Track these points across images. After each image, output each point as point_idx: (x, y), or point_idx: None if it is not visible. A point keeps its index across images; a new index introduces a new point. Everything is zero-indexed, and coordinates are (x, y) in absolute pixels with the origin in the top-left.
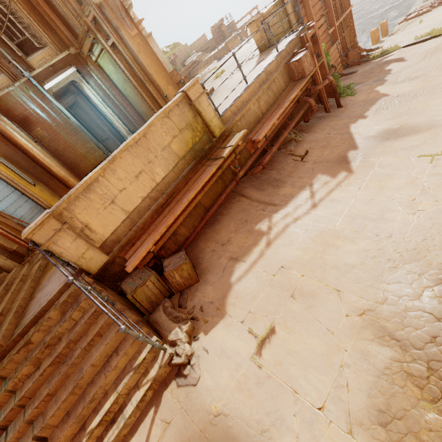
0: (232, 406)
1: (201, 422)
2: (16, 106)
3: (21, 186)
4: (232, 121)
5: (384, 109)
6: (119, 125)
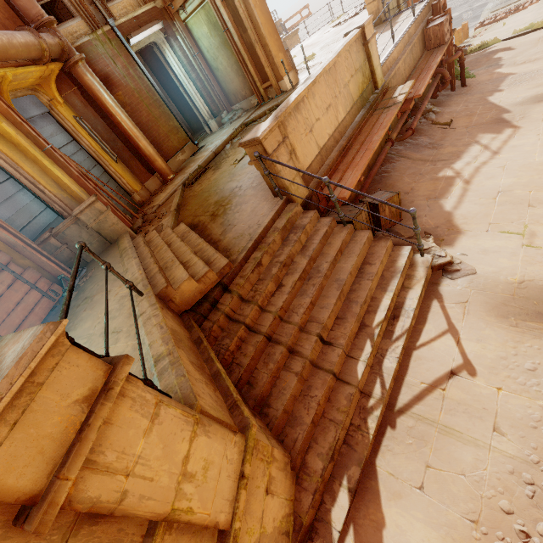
0: (532, 275)
1: (506, 290)
2: (97, 59)
3: (103, 160)
4: (389, 76)
5: (518, 83)
6: (200, 105)
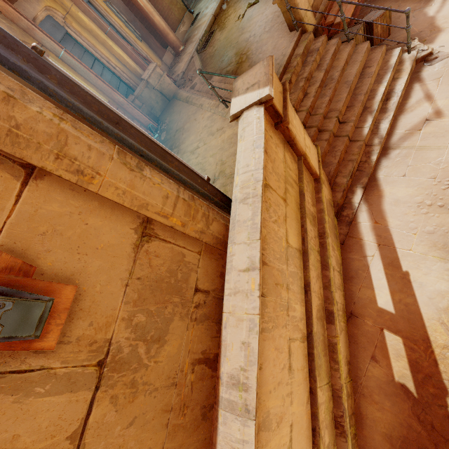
0: None
1: None
2: None
3: (132, 40)
4: None
5: None
6: None
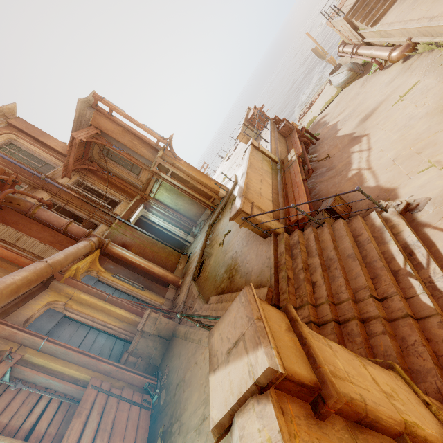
0: None
1: None
2: (116, 238)
3: (136, 293)
4: (278, 155)
5: (345, 122)
6: (178, 232)
